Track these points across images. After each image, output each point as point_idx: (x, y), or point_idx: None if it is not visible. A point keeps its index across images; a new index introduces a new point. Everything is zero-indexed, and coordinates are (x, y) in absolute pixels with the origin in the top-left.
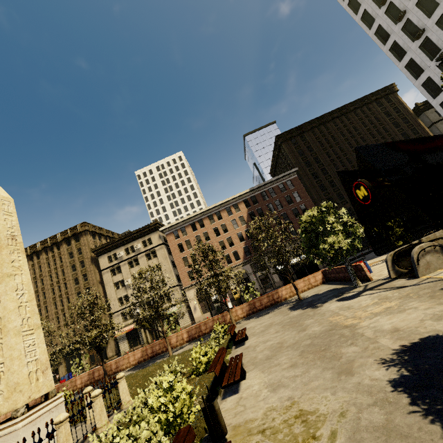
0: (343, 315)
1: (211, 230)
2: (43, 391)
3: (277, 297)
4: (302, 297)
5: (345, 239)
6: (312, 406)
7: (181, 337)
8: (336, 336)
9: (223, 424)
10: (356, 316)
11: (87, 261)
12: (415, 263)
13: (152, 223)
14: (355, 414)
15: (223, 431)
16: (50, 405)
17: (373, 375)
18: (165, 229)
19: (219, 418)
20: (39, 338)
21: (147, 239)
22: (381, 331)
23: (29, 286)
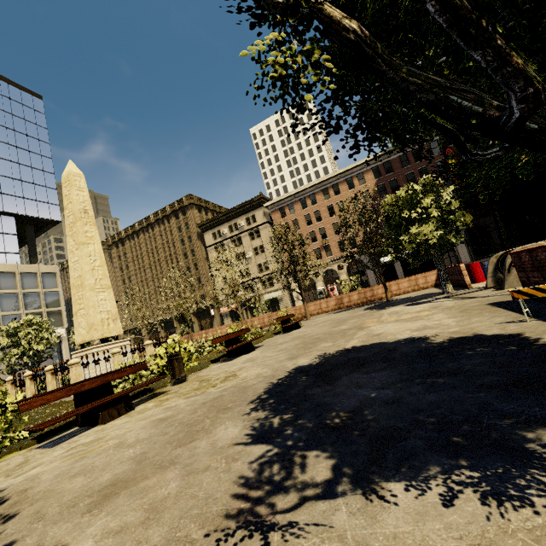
0: (380, 318)
1: (324, 208)
2: (113, 333)
3: (370, 295)
4: (395, 298)
5: (439, 231)
6: (242, 373)
7: (262, 321)
8: (341, 334)
9: (180, 370)
10: (383, 321)
11: (194, 237)
12: (506, 270)
13: (256, 198)
14: (248, 380)
15: (179, 374)
16: (118, 344)
17: (299, 362)
18: (271, 205)
19: (177, 365)
20: (110, 296)
21: (251, 217)
22: (369, 334)
23: (101, 254)
